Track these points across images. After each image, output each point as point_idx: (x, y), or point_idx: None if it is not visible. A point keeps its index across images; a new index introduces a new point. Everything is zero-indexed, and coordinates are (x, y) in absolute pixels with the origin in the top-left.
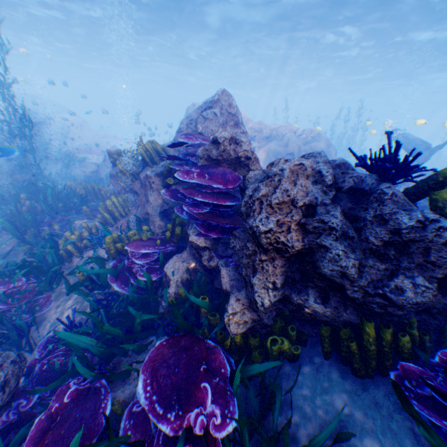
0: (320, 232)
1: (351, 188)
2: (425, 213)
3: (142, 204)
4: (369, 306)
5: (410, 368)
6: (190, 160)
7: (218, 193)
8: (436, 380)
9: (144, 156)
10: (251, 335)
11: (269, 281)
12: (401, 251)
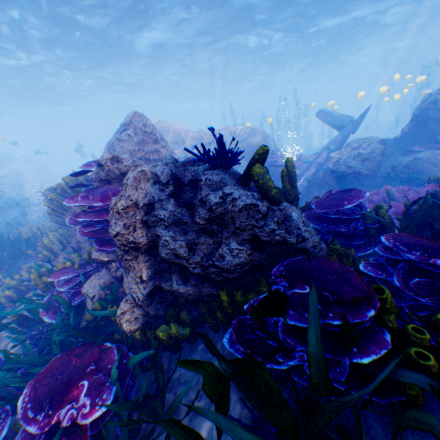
0: (156, 225)
1: (192, 181)
2: (225, 190)
3: (76, 233)
4: (212, 277)
5: (249, 320)
6: None
7: (108, 209)
8: (268, 324)
9: (65, 189)
10: (149, 329)
11: (138, 277)
12: (222, 225)
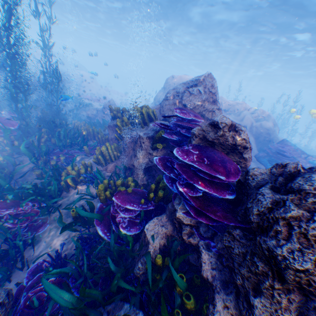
0: None
1: None
2: None
3: (129, 155)
4: None
5: None
6: (179, 131)
7: None
8: None
9: (138, 118)
10: None
11: (279, 315)
12: None
